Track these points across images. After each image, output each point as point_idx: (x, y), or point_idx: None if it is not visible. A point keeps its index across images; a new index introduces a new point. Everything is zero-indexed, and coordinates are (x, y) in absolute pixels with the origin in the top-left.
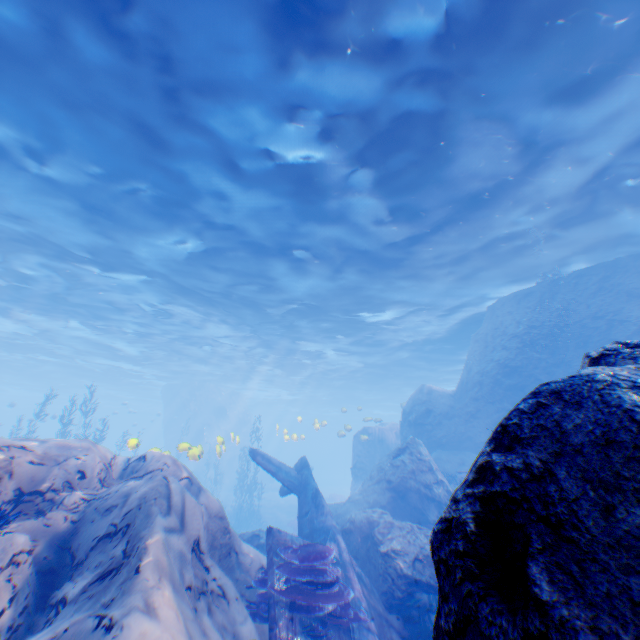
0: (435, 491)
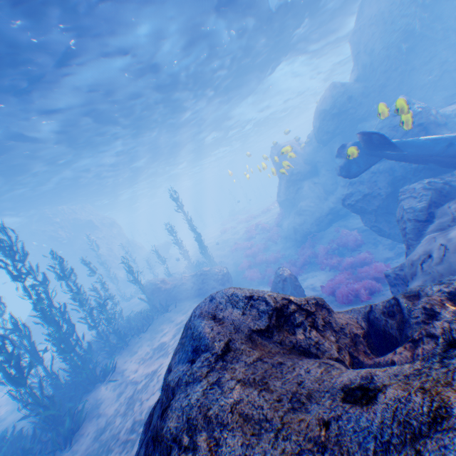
0: (437, 120)
